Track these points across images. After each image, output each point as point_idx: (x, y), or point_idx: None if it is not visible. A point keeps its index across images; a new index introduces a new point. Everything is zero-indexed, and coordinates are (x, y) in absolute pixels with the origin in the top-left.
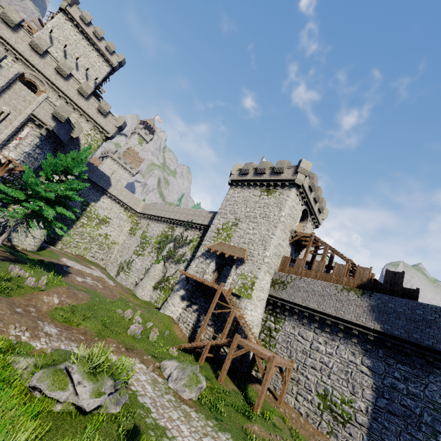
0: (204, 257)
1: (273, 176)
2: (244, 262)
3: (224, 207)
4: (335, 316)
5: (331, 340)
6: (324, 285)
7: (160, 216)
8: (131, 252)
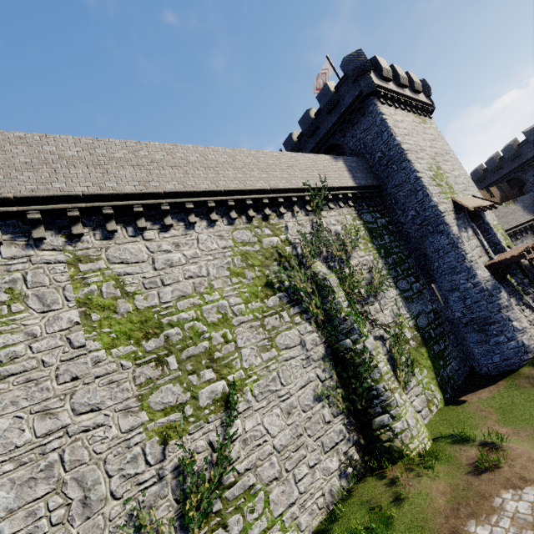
0: (464, 229)
1: (415, 94)
2: (483, 212)
3: (405, 140)
4: (519, 224)
5: (523, 242)
6: (498, 208)
7: (160, 189)
8: (139, 454)
